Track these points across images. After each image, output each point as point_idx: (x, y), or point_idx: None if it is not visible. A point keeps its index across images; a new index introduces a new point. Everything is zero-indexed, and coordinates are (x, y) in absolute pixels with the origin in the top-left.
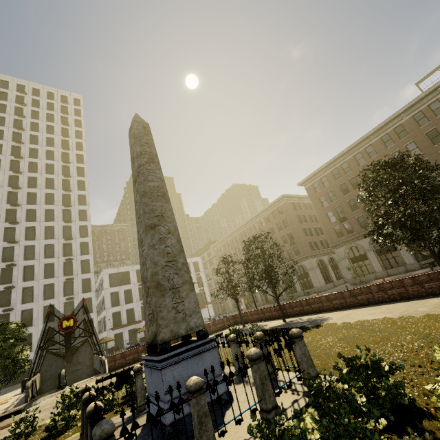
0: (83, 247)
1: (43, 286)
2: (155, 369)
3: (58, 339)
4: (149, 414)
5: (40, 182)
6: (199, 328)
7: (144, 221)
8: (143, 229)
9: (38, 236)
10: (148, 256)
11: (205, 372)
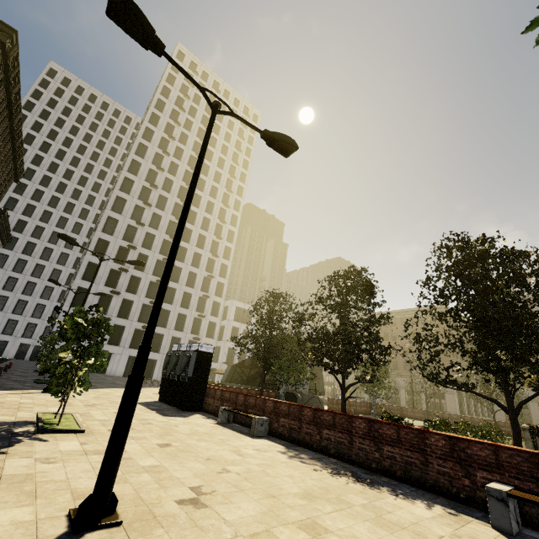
0: (222, 268)
1: (183, 292)
2: None
3: None
4: None
5: (207, 187)
6: None
7: None
8: None
9: (192, 240)
10: None
11: None
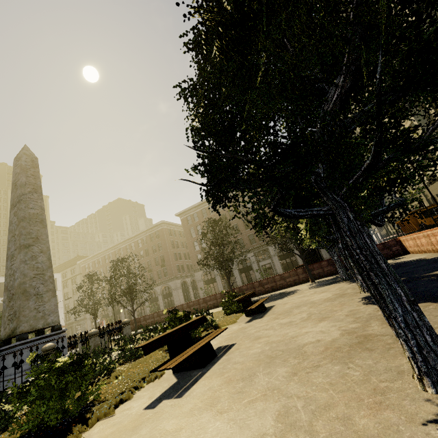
0: None
1: None
2: (9, 354)
3: None
4: (15, 362)
5: None
6: (55, 324)
7: (20, 241)
8: (17, 247)
9: None
10: (18, 269)
11: (57, 341)
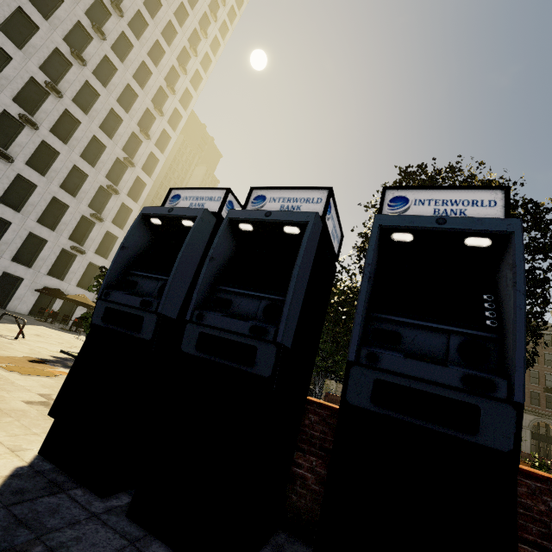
0: (149, 160)
1: (71, 165)
2: None
3: (41, 262)
4: None
5: (161, 16)
6: None
7: None
8: None
9: (112, 86)
10: None
11: None
